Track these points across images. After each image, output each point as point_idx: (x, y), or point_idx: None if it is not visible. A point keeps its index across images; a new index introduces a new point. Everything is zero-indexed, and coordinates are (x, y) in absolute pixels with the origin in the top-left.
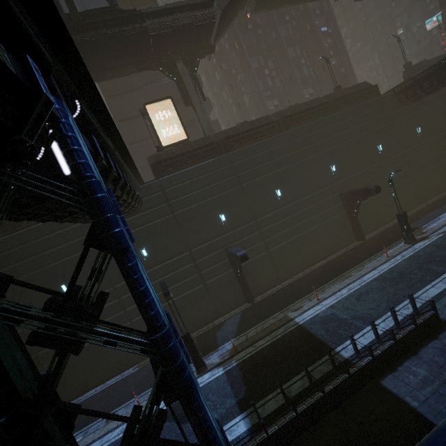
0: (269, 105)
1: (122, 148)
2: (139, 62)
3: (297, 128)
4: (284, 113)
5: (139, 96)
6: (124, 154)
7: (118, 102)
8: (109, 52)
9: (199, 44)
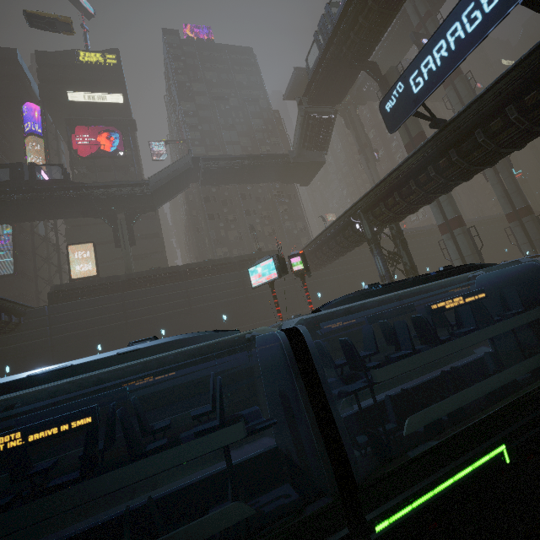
0: (218, 251)
1: None
2: (85, 211)
3: (195, 280)
4: (190, 266)
5: (97, 229)
6: None
7: (76, 231)
8: (56, 205)
9: (142, 205)
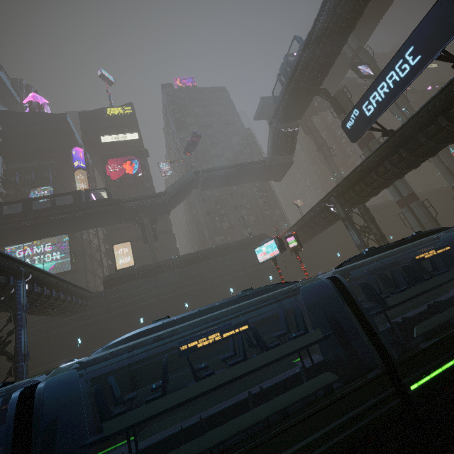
0: (216, 239)
1: (64, 280)
2: (121, 219)
3: (206, 262)
4: (201, 252)
5: (127, 231)
6: (67, 282)
7: (112, 234)
8: (102, 216)
9: (161, 210)
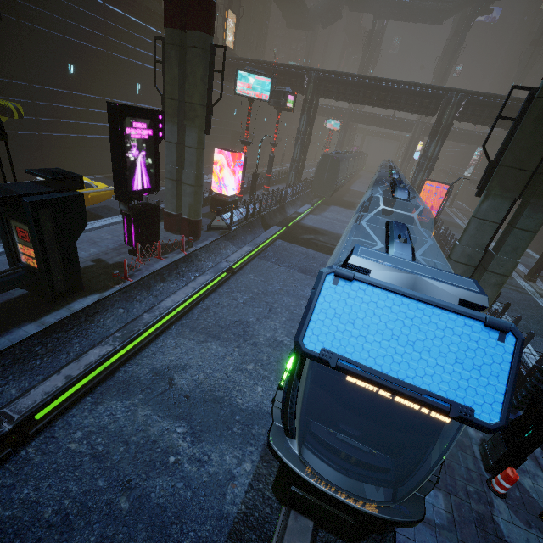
0: None
1: None
2: None
3: None
4: None
5: None
6: None
7: None
8: None
9: None
